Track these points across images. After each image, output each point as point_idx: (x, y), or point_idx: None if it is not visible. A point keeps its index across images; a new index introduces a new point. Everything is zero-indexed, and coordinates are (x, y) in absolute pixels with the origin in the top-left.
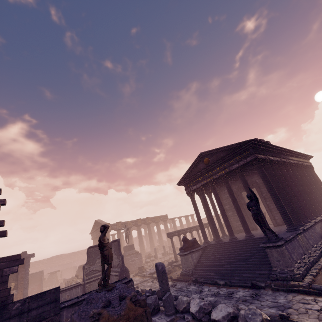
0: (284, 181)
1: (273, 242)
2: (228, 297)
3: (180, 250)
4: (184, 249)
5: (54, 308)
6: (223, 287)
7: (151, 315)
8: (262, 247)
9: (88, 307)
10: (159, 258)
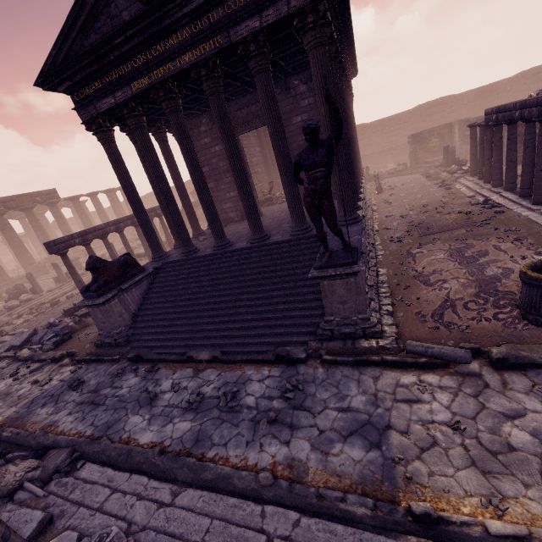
0: (341, 108)
1: (345, 265)
2: (229, 410)
3: (84, 295)
4: (98, 291)
5: None
6: (209, 368)
7: None
8: (292, 262)
9: None
10: (47, 292)
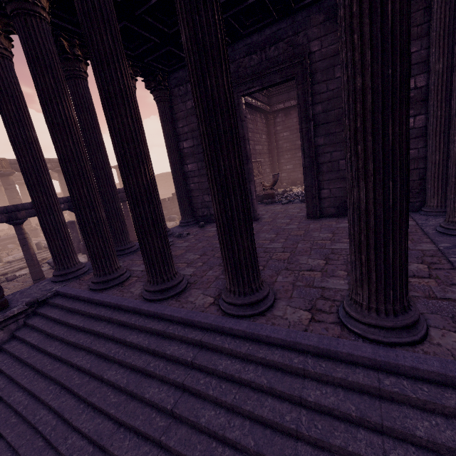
0: None
1: None
2: None
3: None
4: None
5: None
6: None
7: None
8: None
9: None
10: (5, 263)
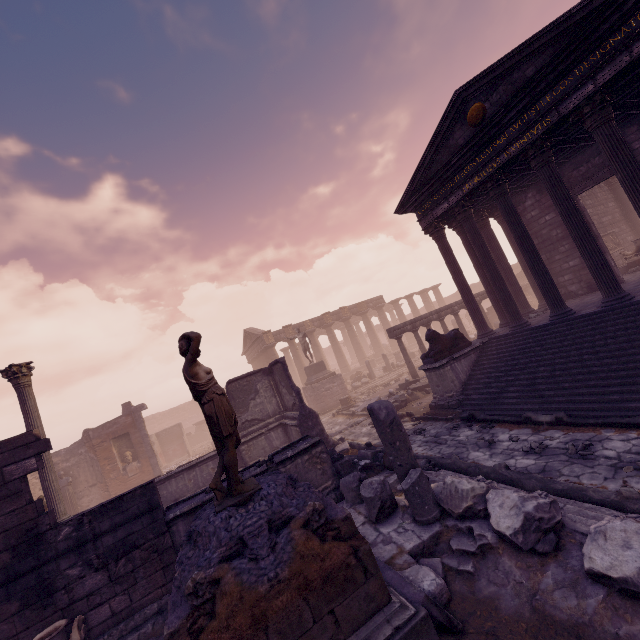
0: None
1: None
2: (579, 457)
3: (424, 361)
4: (434, 357)
5: (152, 524)
6: (551, 429)
7: (378, 520)
8: None
9: (189, 554)
10: (378, 378)
